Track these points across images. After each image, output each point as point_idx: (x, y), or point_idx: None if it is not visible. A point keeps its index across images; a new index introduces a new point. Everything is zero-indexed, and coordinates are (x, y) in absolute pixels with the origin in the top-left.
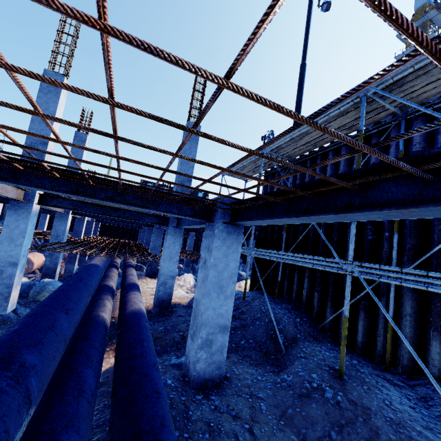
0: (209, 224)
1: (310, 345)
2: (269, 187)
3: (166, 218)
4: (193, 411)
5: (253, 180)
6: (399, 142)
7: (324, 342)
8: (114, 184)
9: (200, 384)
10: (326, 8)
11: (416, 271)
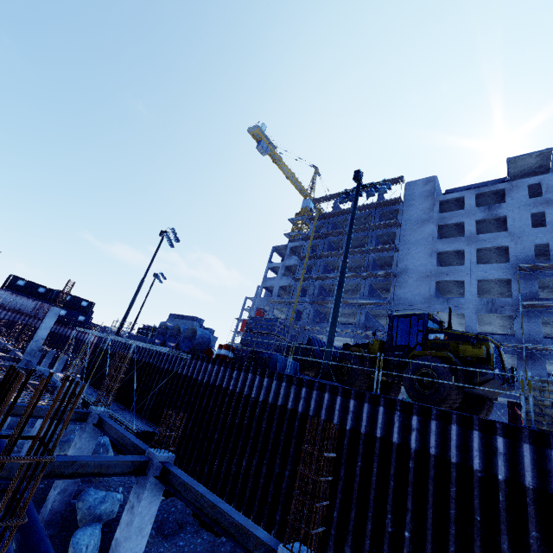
0: (33, 376)
1: (69, 424)
2: (100, 344)
3: (20, 358)
4: (4, 432)
5: (33, 378)
6: (128, 350)
7: (78, 424)
8: (1, 367)
9: (9, 428)
10: (173, 246)
11: (89, 396)
